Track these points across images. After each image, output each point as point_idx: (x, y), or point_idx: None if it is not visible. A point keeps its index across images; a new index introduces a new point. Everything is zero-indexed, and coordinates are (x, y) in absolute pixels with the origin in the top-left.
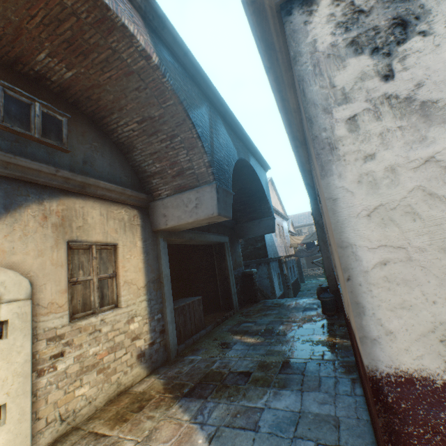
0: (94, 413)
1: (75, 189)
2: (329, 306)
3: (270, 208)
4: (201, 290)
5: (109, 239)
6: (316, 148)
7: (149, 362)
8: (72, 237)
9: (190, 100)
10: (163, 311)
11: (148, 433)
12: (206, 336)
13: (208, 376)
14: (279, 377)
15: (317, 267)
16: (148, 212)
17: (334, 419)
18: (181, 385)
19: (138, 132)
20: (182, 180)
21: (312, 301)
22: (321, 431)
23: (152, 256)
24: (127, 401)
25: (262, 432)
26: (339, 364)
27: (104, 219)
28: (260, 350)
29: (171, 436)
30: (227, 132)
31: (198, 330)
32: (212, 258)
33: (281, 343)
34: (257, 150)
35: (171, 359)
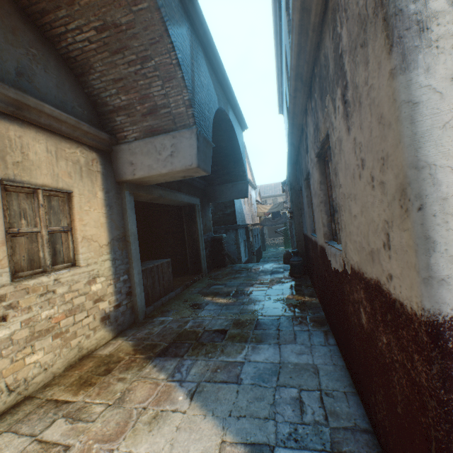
0: (51, 380)
1: (7, 108)
2: (298, 269)
3: (245, 171)
4: (168, 254)
5: (60, 184)
6: (397, 28)
7: (115, 325)
8: (6, 174)
9: (169, 10)
10: (130, 273)
11: (121, 395)
12: (176, 299)
13: (181, 336)
14: (256, 333)
15: (278, 237)
16: (110, 158)
17: (313, 367)
18: (153, 346)
19: (96, 45)
20: (154, 120)
21: (278, 265)
22: (302, 379)
23: (117, 210)
24: (91, 365)
25: (245, 384)
26: (310, 319)
27: (52, 158)
28: (233, 309)
29: (147, 396)
30: (208, 71)
31: (167, 293)
32: (181, 221)
33: (253, 303)
34: (237, 104)
35: (139, 321)
